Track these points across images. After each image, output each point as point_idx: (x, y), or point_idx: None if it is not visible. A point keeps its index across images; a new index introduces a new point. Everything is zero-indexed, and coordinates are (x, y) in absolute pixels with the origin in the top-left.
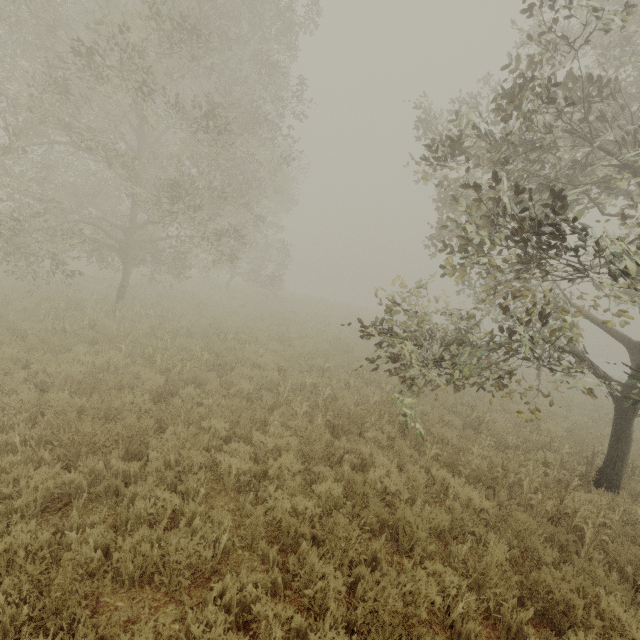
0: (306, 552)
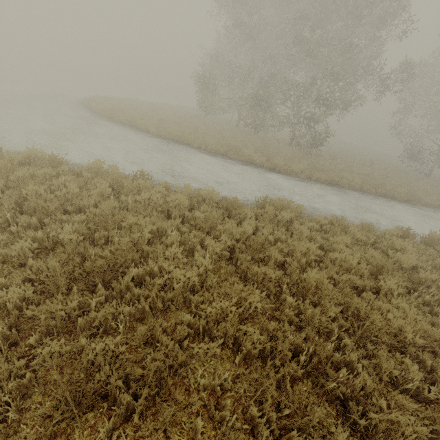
0: None
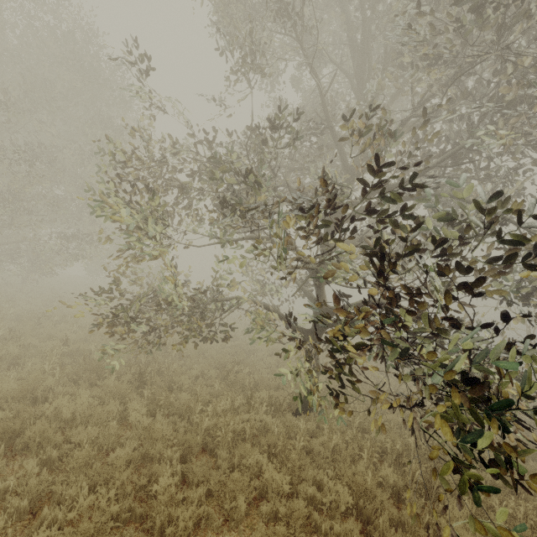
0: None
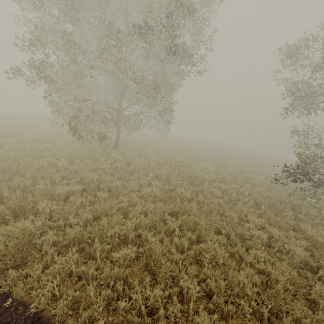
0: (322, 273)
